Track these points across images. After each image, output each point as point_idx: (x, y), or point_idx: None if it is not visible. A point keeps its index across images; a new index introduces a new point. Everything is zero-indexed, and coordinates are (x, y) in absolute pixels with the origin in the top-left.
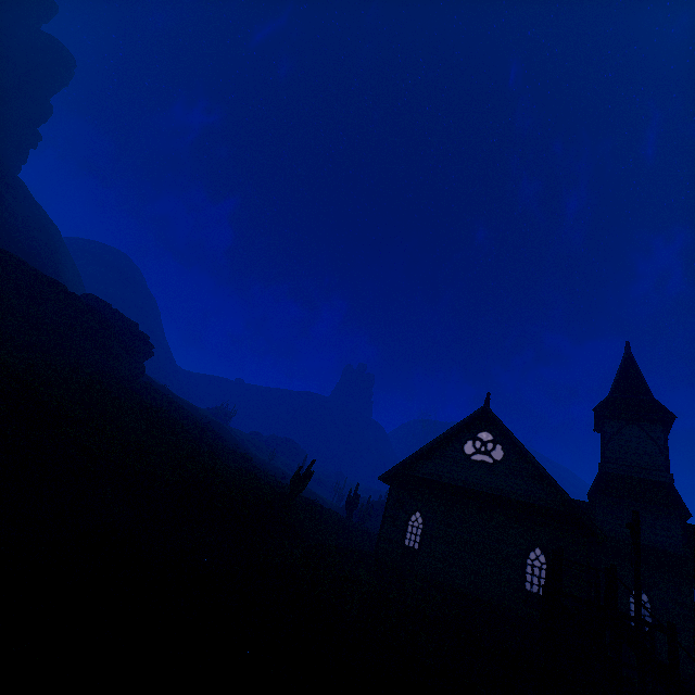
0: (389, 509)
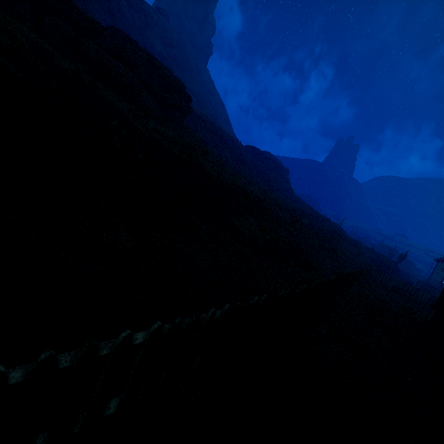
0: (435, 270)
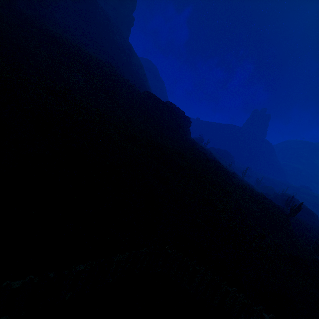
0: None
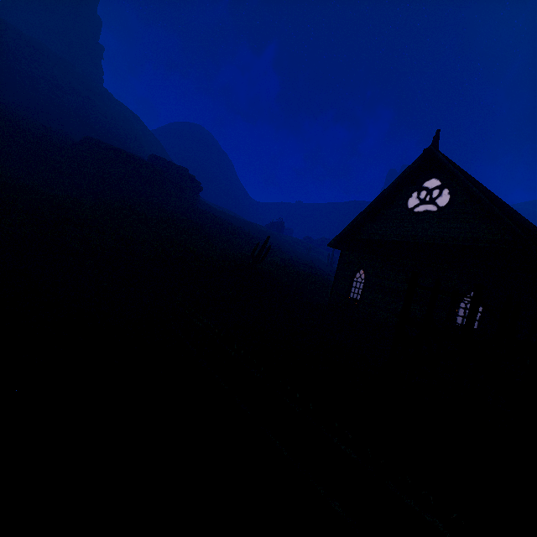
0: (339, 270)
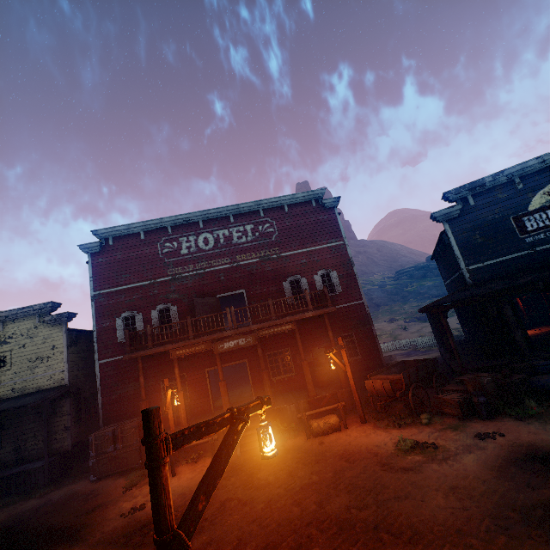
0: None
